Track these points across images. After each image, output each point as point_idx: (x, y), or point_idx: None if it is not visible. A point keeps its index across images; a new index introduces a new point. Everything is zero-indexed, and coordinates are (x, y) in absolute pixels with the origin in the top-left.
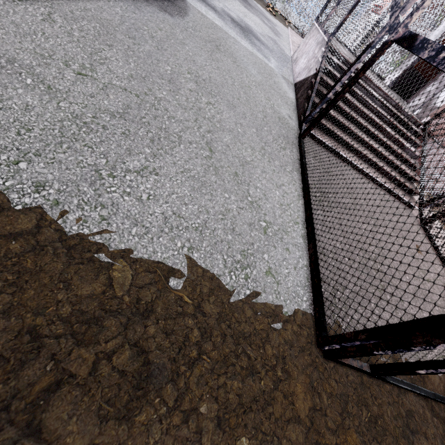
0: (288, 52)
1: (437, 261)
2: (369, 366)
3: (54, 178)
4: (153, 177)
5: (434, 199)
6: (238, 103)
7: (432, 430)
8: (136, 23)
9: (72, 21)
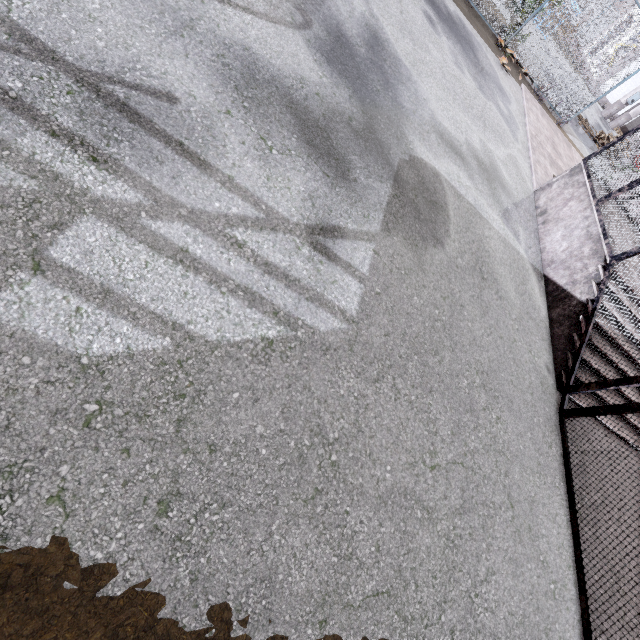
0: (530, 178)
1: None
2: None
3: (456, 620)
4: (493, 579)
5: None
6: (513, 390)
7: None
8: (431, 313)
9: (405, 374)
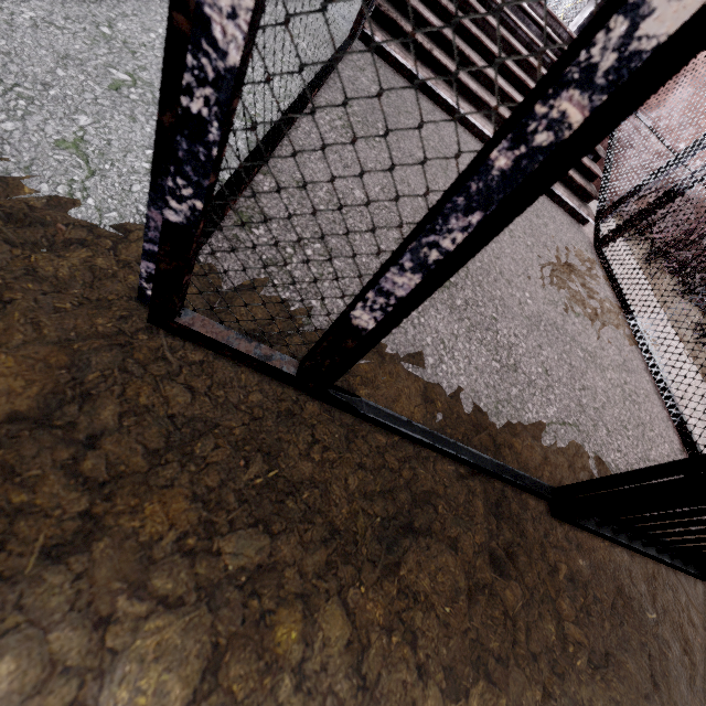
0: None
1: (610, 299)
2: (299, 364)
3: None
4: None
5: (622, 200)
6: None
7: (479, 538)
8: None
9: None
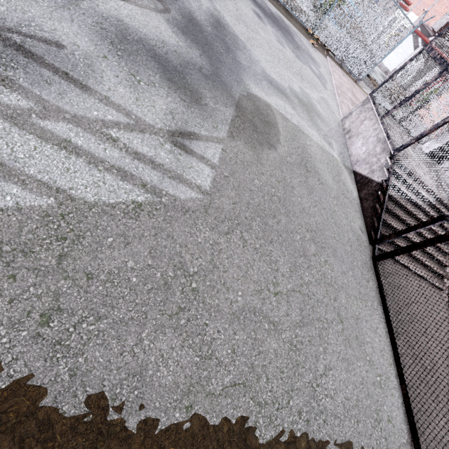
0: (338, 112)
1: None
2: None
3: (302, 404)
4: (330, 373)
5: None
6: (336, 243)
7: None
8: (268, 190)
9: (250, 229)
